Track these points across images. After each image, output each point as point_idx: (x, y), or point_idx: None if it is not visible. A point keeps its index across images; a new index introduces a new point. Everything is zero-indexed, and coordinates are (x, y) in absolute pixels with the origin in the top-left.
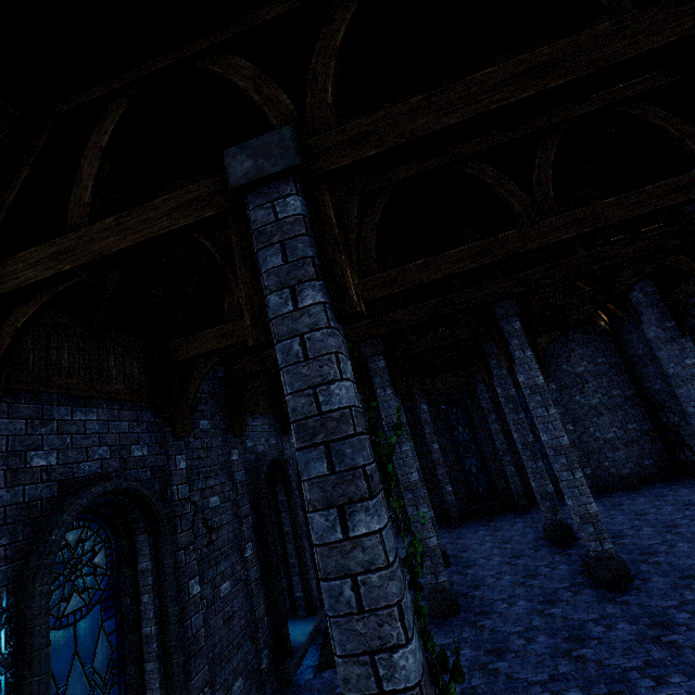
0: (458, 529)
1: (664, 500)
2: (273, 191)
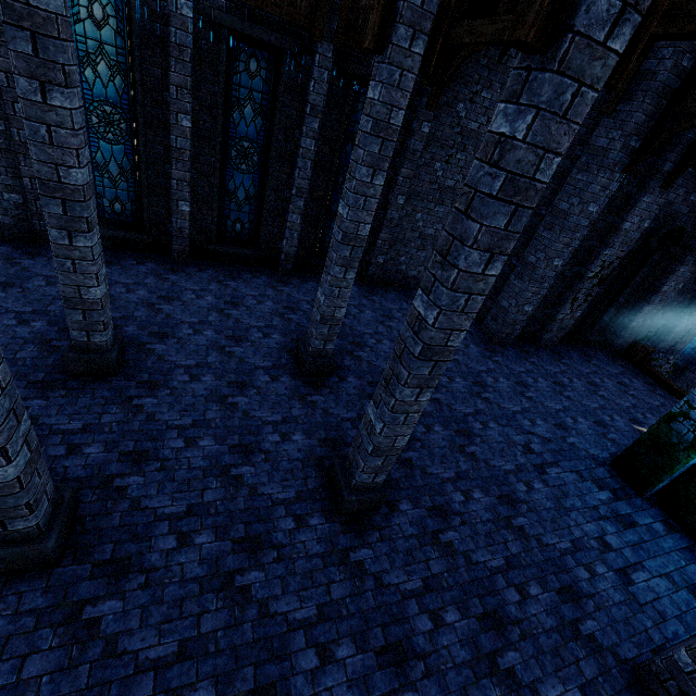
0: (177, 274)
1: None
2: None
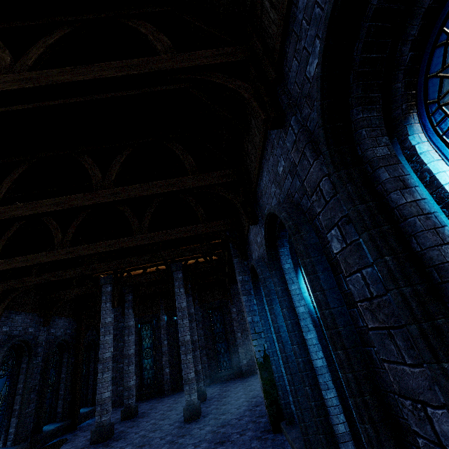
0: (164, 397)
1: None
2: None
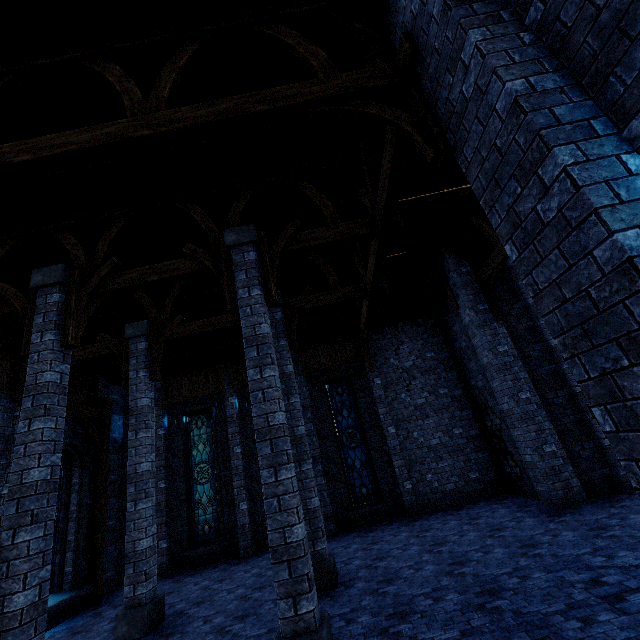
0: (238, 565)
1: (475, 523)
2: None
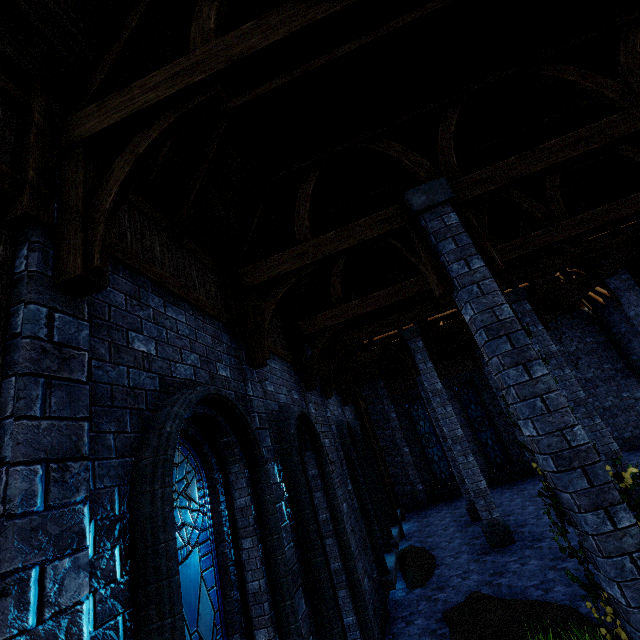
0: None
1: None
2: (439, 211)
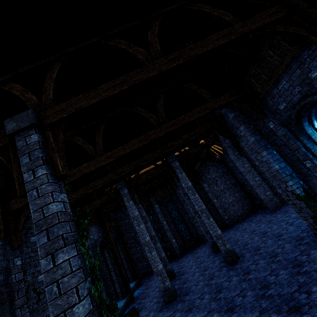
0: (180, 258)
1: (252, 221)
2: (25, 134)
